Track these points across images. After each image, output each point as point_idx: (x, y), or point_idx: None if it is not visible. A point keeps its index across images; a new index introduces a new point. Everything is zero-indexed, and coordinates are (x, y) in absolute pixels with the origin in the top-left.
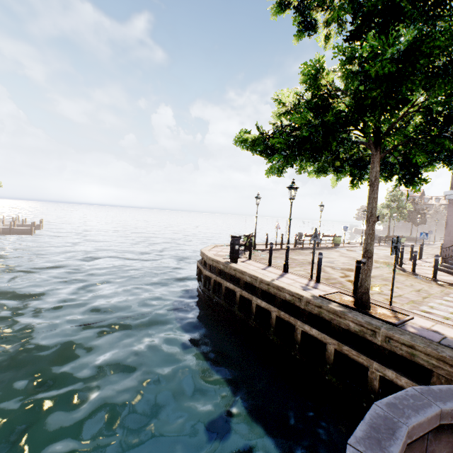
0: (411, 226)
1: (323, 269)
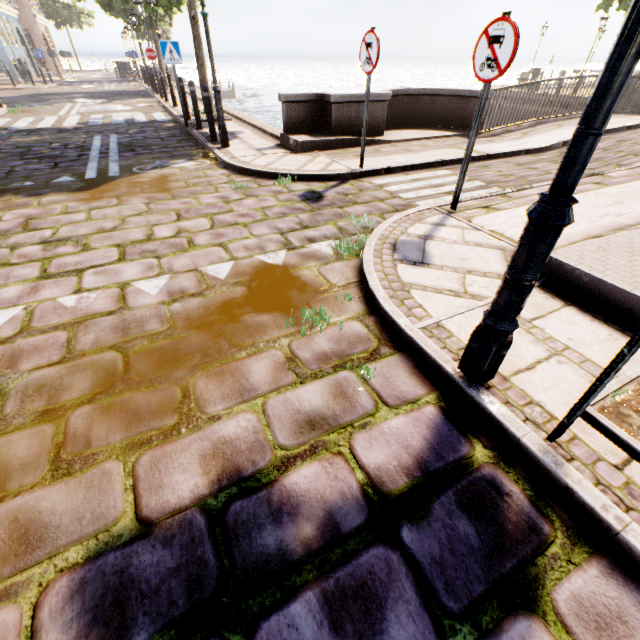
0: None
1: None
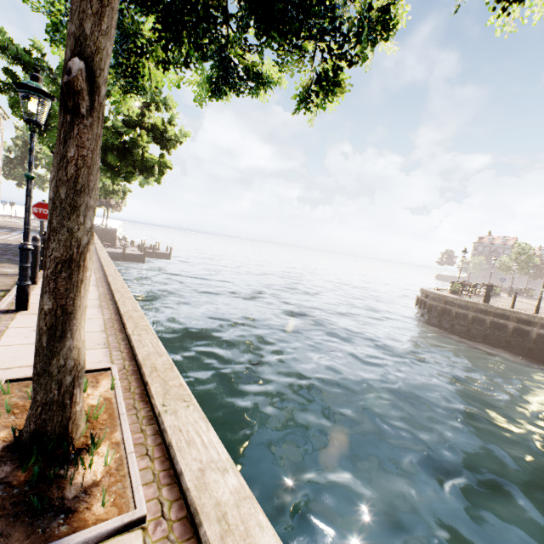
0: (527, 280)
1: (543, 314)
